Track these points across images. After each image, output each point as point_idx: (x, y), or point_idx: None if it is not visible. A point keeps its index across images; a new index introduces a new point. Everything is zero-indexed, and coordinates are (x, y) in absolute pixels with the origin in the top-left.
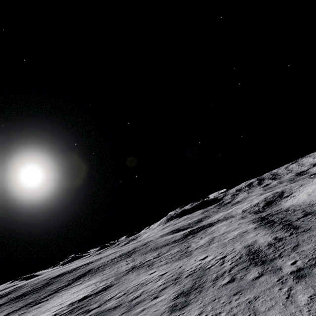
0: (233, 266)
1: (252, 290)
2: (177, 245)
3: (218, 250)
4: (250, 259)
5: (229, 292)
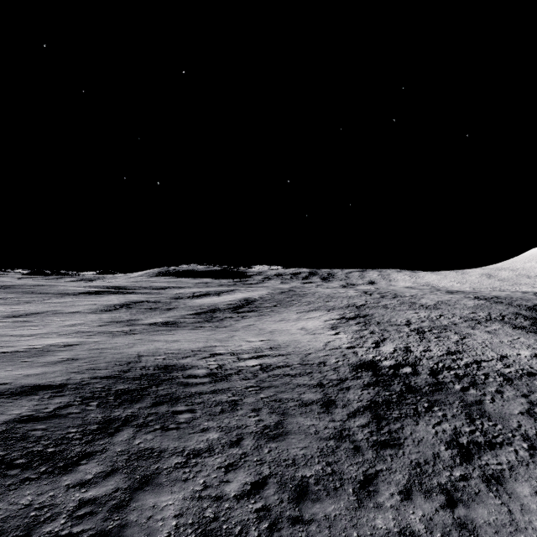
0: None
1: None
2: (50, 296)
3: (39, 307)
4: (19, 315)
5: None
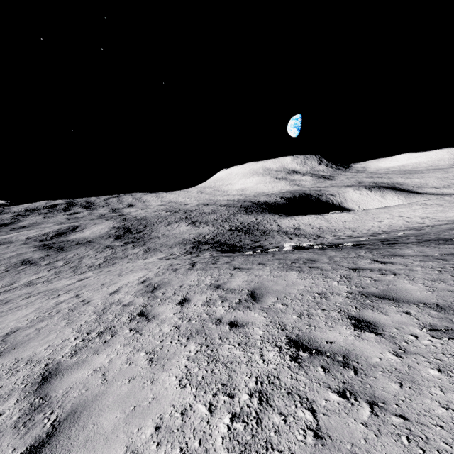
0: (8, 268)
1: (20, 271)
2: None
3: None
4: (23, 264)
5: (5, 274)
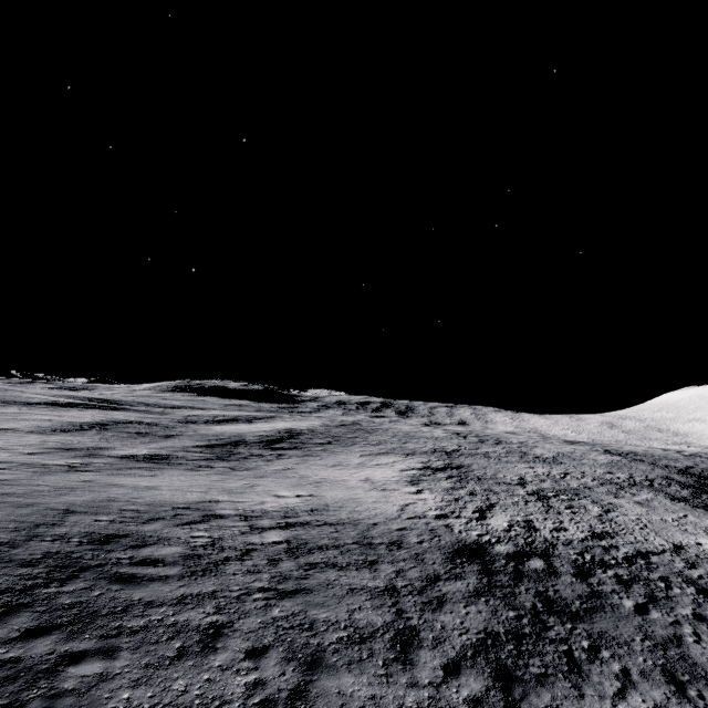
0: None
1: None
2: None
3: None
4: None
5: None
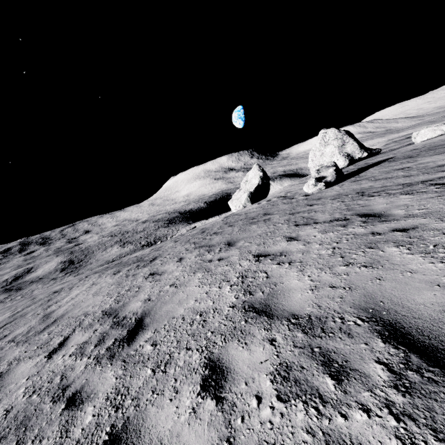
0: None
1: None
2: None
3: None
4: None
5: None
